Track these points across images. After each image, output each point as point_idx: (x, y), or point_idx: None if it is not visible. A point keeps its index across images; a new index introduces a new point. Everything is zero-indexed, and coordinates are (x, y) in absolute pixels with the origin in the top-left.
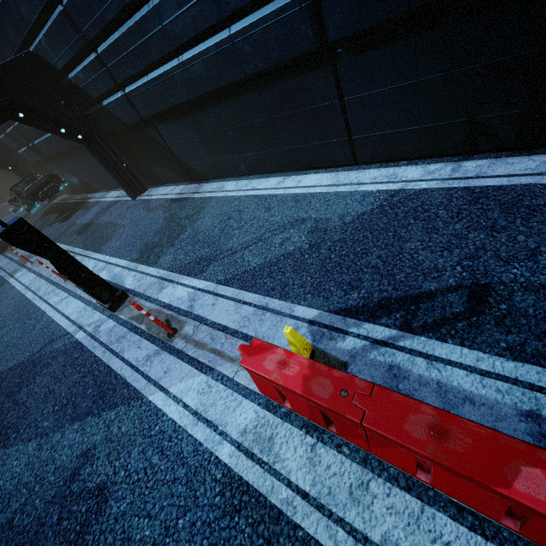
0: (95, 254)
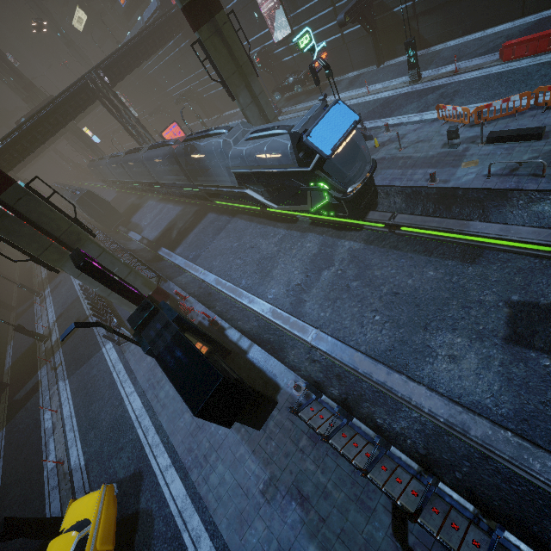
0: (376, 84)
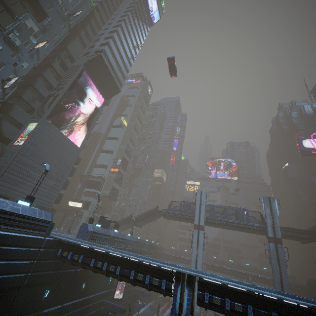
0: None
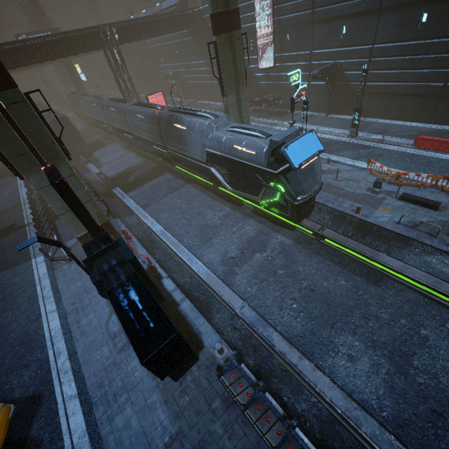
0: (324, 127)
